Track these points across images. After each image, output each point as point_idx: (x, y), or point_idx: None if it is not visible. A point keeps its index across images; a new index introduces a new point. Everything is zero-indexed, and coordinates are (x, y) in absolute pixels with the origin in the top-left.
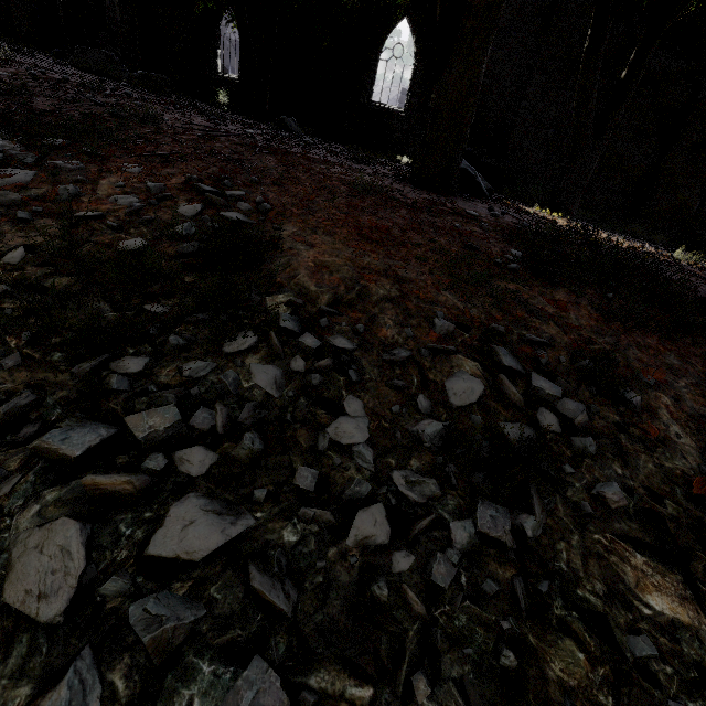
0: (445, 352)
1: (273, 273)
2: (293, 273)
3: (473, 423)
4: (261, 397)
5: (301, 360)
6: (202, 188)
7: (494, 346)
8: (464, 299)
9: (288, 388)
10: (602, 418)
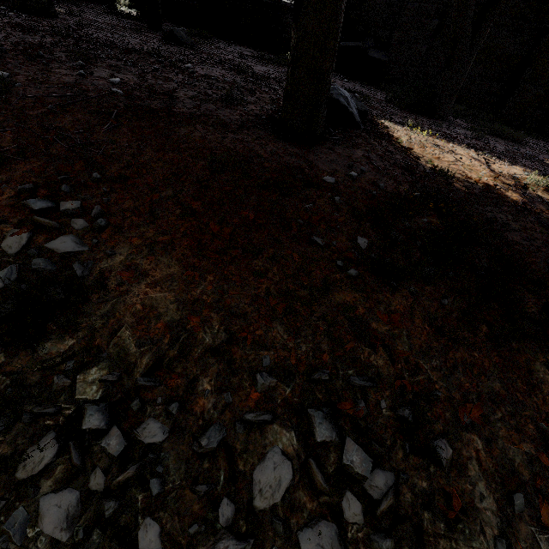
0: (261, 423)
1: (94, 329)
2: (117, 324)
3: (275, 529)
4: (50, 542)
5: (101, 474)
6: (31, 207)
7: (311, 413)
8: (293, 336)
9: (82, 520)
10: (410, 487)
